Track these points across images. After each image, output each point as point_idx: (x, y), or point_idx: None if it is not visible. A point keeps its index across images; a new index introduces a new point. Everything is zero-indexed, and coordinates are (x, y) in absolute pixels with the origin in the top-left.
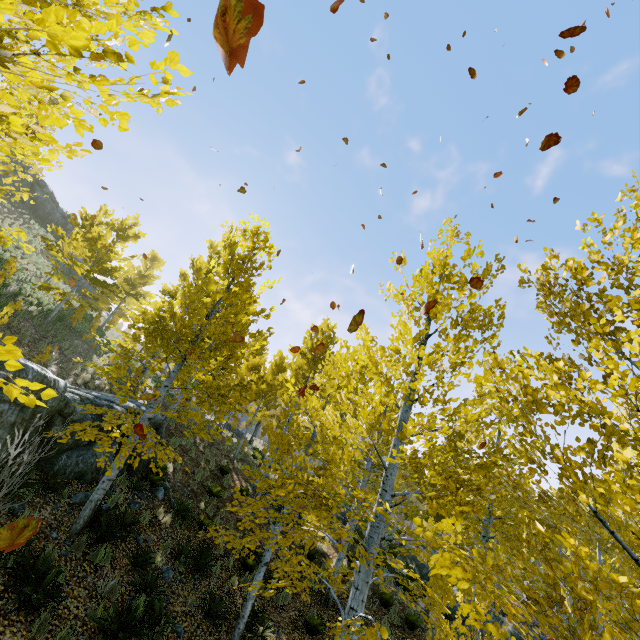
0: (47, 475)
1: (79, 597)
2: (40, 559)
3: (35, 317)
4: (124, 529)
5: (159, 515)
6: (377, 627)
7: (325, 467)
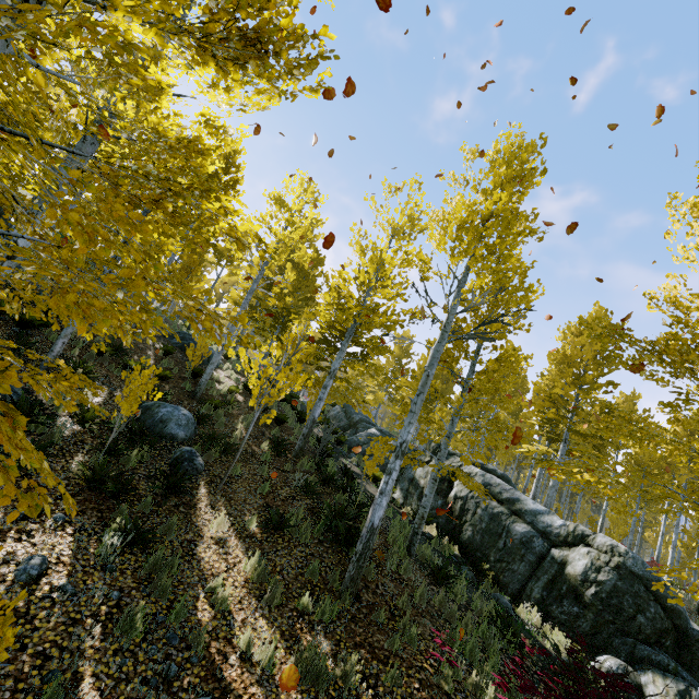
0: None
1: None
2: None
3: None
4: None
5: None
6: None
7: None
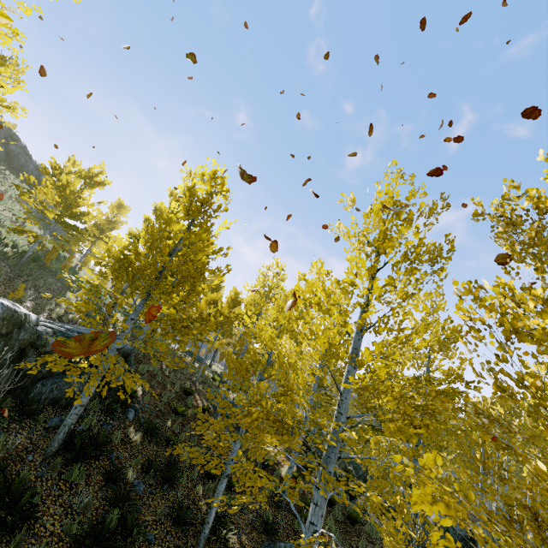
0: (22, 402)
1: (55, 515)
2: (15, 483)
3: (10, 257)
4: (97, 449)
5: (130, 434)
6: None
7: (285, 394)
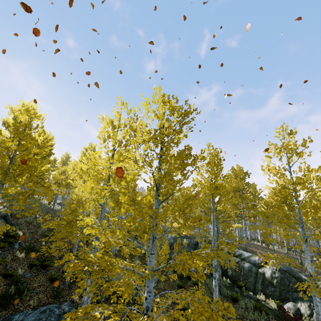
0: None
1: None
2: None
3: None
4: None
5: (17, 255)
6: (69, 253)
7: (72, 212)
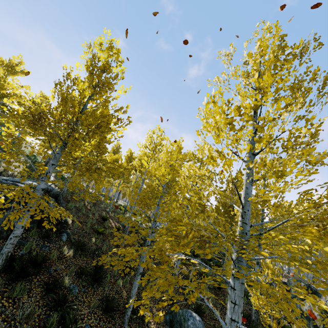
0: None
1: None
2: None
3: None
4: (36, 267)
5: (64, 251)
6: None
7: (204, 210)
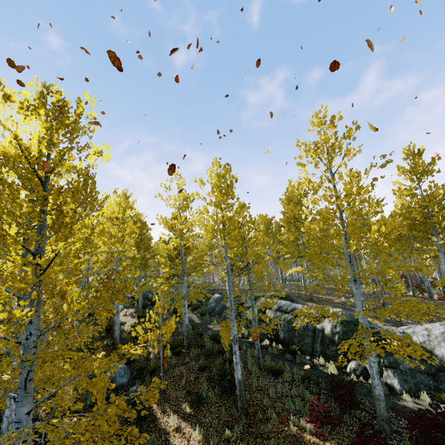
0: None
1: None
2: None
3: None
4: None
5: None
6: None
7: None
